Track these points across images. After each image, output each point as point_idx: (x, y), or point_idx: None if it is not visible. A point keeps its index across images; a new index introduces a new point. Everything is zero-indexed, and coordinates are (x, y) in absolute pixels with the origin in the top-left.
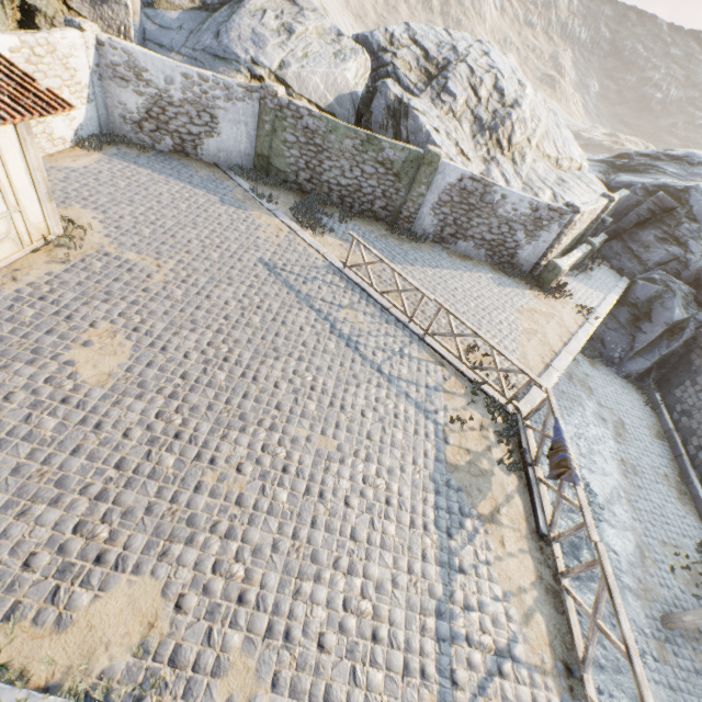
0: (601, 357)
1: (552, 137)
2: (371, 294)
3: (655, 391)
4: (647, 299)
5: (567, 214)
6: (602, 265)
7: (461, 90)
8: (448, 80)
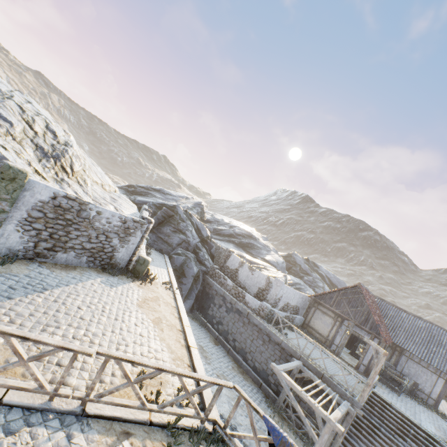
0: None
1: (94, 170)
2: None
3: (200, 315)
4: (181, 265)
5: (145, 224)
6: (151, 249)
7: (16, 120)
8: None
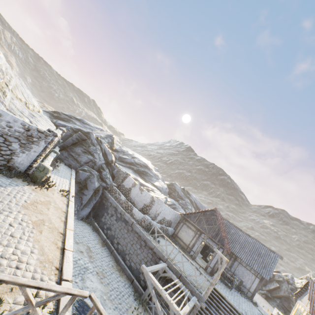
0: None
1: (21, 90)
2: None
3: (95, 221)
4: (85, 179)
5: (50, 136)
6: (61, 163)
7: None
8: None
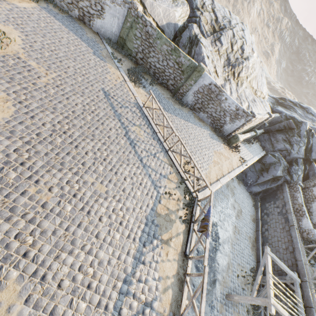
0: (243, 181)
1: (257, 80)
2: (151, 123)
3: (259, 201)
4: (269, 163)
5: (250, 116)
6: (257, 143)
7: (226, 42)
8: (221, 35)
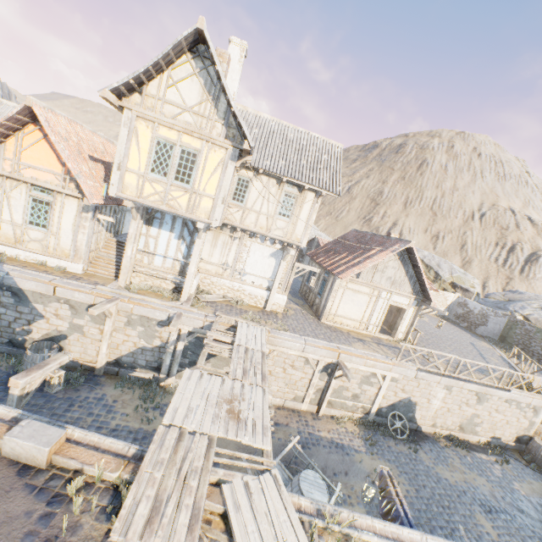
0: None
1: None
2: (511, 364)
3: None
4: None
5: None
6: None
7: None
8: None
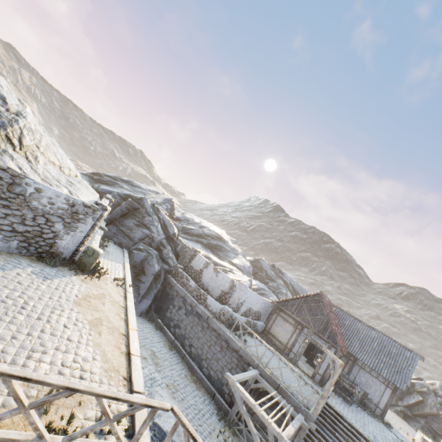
0: None
1: (53, 150)
2: None
3: (157, 317)
4: (141, 261)
5: (99, 210)
6: (110, 242)
7: None
8: None
